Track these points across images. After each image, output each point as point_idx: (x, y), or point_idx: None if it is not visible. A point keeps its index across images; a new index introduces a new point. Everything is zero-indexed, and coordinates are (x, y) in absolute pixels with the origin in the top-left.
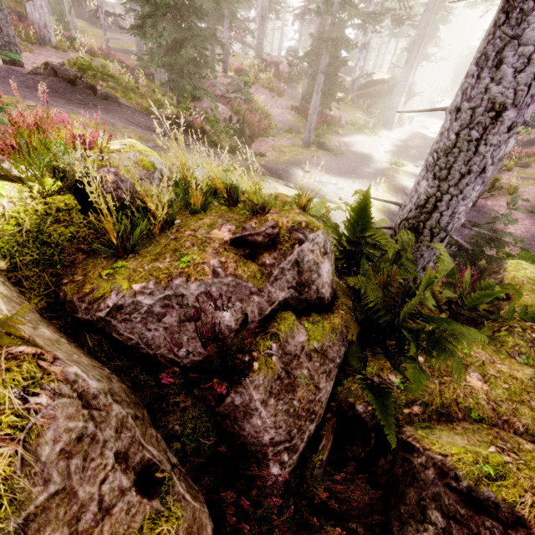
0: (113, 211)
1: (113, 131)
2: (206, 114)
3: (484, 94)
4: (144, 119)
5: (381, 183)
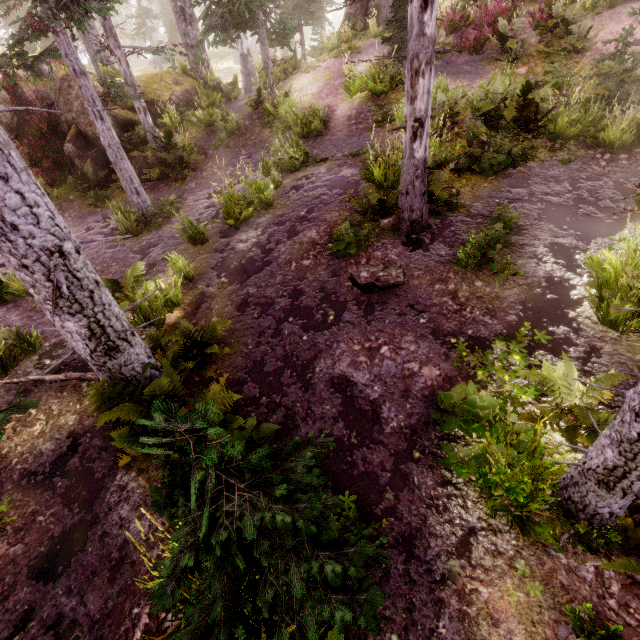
0: None
1: None
2: None
3: None
4: None
5: None
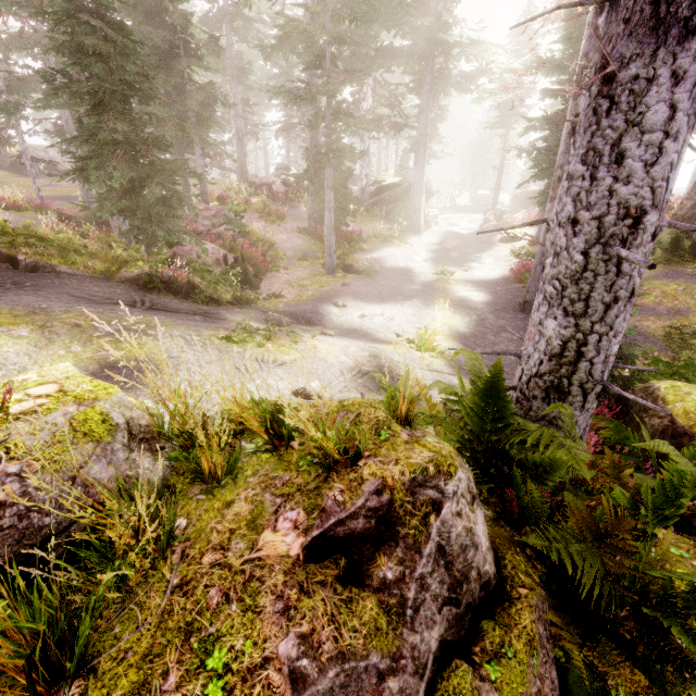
0: (7, 620)
1: (46, 322)
2: (192, 263)
3: (609, 197)
4: (99, 288)
5: (435, 300)
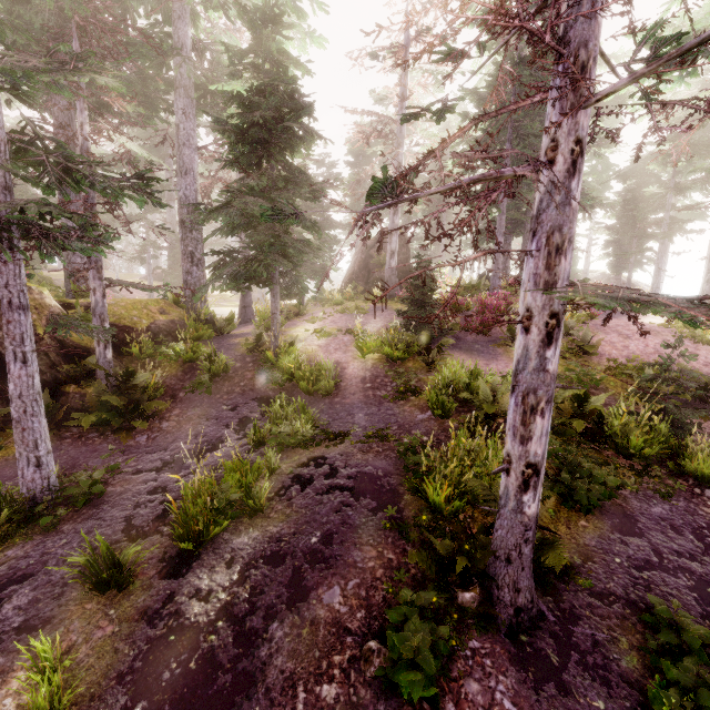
0: None
1: None
2: None
3: None
4: None
5: None
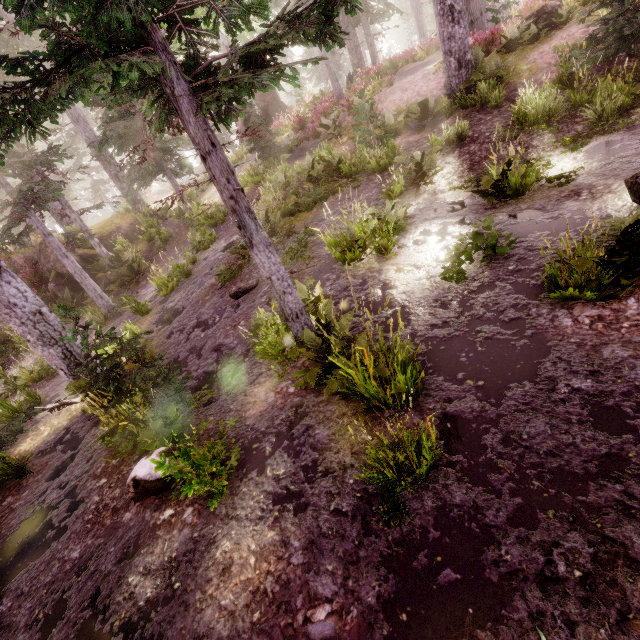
0: None
1: None
2: None
3: None
4: None
5: None
